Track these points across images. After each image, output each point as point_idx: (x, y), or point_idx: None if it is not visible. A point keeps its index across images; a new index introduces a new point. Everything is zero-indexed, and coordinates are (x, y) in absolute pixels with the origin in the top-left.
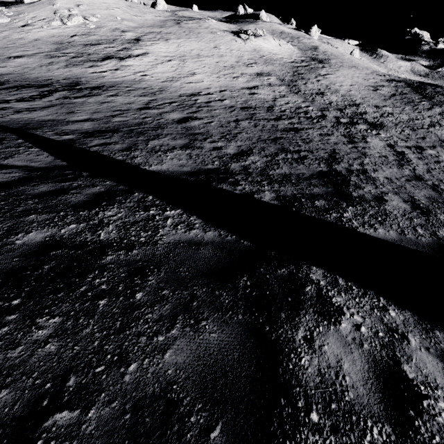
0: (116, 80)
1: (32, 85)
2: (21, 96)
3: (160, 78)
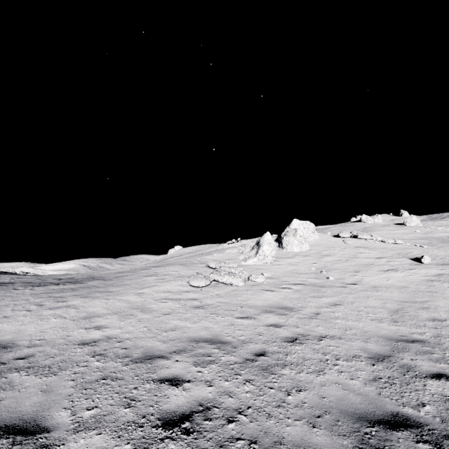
0: None
1: None
2: None
3: None
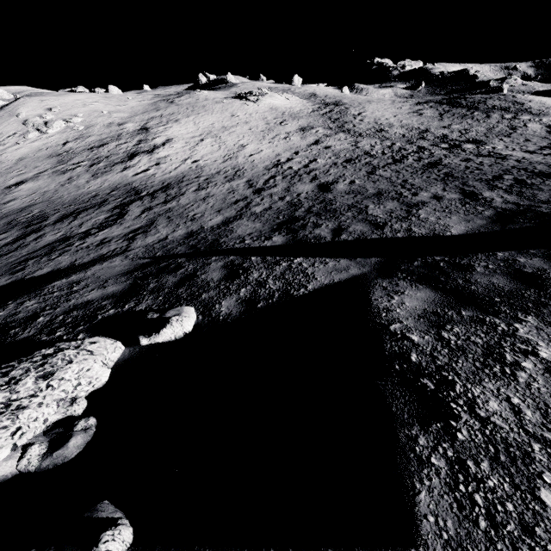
0: (174, 175)
1: (85, 208)
2: (92, 222)
3: (215, 159)
